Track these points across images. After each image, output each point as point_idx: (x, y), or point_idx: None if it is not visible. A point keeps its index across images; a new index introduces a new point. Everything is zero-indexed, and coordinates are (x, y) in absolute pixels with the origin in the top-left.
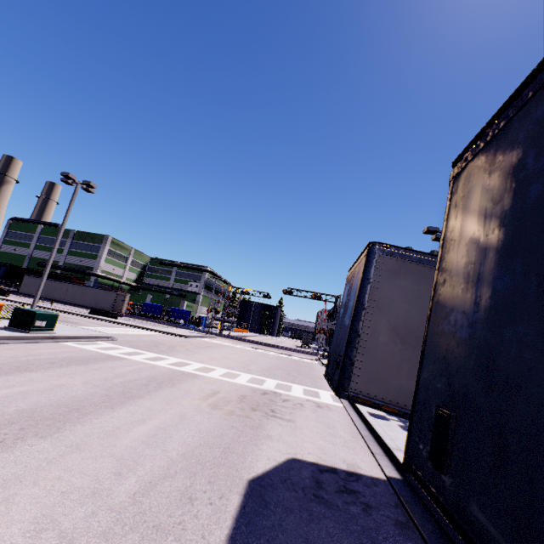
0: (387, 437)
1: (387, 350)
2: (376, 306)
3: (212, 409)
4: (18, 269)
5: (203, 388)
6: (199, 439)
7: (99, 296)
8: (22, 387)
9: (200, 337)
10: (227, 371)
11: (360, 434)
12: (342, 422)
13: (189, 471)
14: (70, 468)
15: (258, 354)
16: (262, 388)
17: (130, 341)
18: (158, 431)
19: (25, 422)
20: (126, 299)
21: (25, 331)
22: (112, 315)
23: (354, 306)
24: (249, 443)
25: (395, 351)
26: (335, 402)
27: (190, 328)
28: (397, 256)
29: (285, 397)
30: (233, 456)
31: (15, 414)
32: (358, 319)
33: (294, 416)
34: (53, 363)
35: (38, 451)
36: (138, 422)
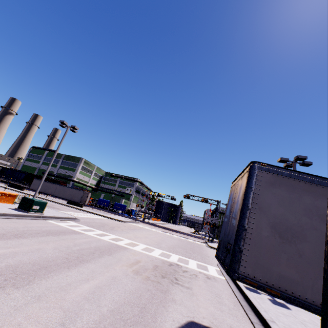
0: (261, 309)
1: (268, 242)
2: (258, 207)
3: (134, 274)
4: (31, 175)
5: (130, 258)
6: (124, 298)
7: (73, 193)
8: (15, 248)
9: (130, 222)
10: (146, 247)
11: (240, 304)
12: (226, 292)
13: (115, 326)
14: (29, 316)
15: (166, 236)
16: (169, 261)
17: (88, 222)
18: (96, 289)
19: (9, 275)
20: (88, 196)
21: (26, 212)
22: (80, 205)
23: (240, 207)
24: (159, 304)
25: (275, 244)
26: (219, 275)
27: (125, 216)
28: (272, 172)
29: (184, 268)
30: (147, 316)
31: (4, 268)
32: (244, 216)
33: (191, 284)
34: (38, 233)
35: (11, 299)
36: (84, 280)
